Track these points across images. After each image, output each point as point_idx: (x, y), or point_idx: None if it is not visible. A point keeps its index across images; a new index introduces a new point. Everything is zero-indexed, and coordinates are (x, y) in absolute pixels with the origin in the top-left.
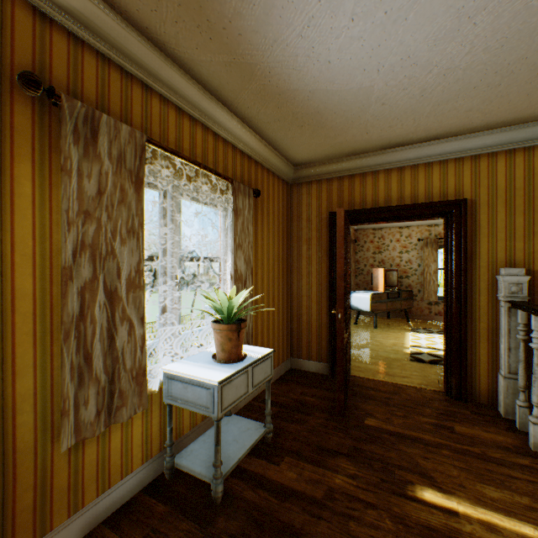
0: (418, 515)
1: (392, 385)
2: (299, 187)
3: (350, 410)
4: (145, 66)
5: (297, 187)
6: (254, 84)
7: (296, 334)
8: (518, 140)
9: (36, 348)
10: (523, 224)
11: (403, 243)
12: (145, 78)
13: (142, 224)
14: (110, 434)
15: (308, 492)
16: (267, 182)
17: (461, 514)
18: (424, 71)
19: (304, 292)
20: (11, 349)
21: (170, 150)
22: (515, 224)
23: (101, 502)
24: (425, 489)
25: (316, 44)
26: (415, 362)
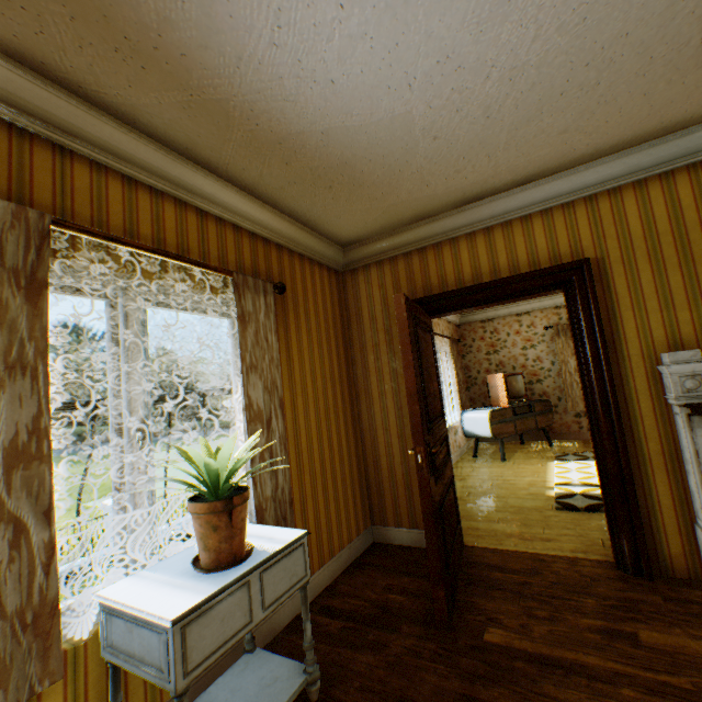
0: None
1: (530, 557)
2: (354, 275)
3: (460, 615)
4: (55, 120)
5: (351, 275)
6: (237, 132)
7: (375, 487)
8: (647, 166)
9: None
10: (682, 284)
11: (526, 335)
12: (55, 136)
13: (44, 353)
14: None
15: None
16: (302, 272)
17: None
18: (478, 78)
19: (379, 423)
20: None
21: (103, 234)
22: (670, 285)
23: None
24: None
25: (302, 56)
26: (564, 512)
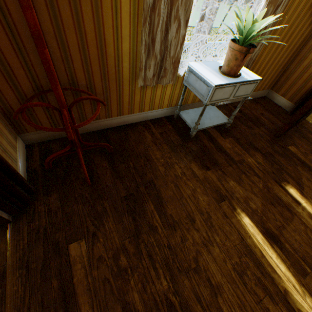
0: (277, 192)
1: None
2: None
3: (284, 137)
4: None
5: None
6: None
7: (287, 73)
8: None
9: (130, 25)
10: None
11: None
12: None
13: None
14: (156, 88)
15: (231, 156)
16: None
17: (301, 206)
18: None
19: None
20: (119, 21)
21: None
22: None
23: (149, 113)
24: (292, 189)
25: None
26: None
